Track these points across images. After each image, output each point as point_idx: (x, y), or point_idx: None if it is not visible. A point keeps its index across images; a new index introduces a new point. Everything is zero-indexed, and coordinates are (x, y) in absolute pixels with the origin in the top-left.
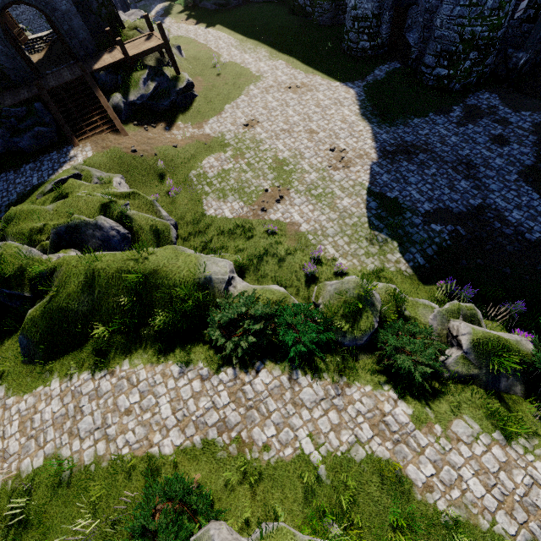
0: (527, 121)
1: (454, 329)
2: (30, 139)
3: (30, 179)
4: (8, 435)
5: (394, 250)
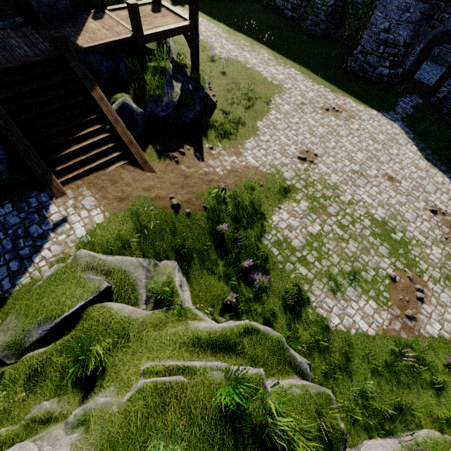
0: None
1: None
2: None
3: None
4: None
5: None
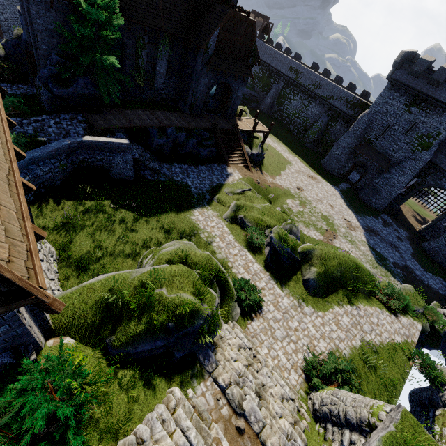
0: (404, 233)
1: (441, 311)
2: (206, 152)
3: (212, 178)
4: (335, 330)
5: (390, 276)
